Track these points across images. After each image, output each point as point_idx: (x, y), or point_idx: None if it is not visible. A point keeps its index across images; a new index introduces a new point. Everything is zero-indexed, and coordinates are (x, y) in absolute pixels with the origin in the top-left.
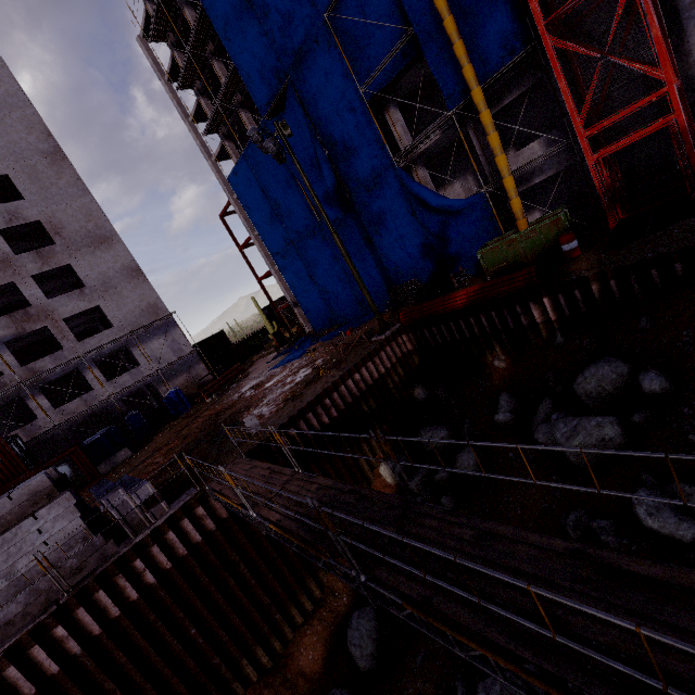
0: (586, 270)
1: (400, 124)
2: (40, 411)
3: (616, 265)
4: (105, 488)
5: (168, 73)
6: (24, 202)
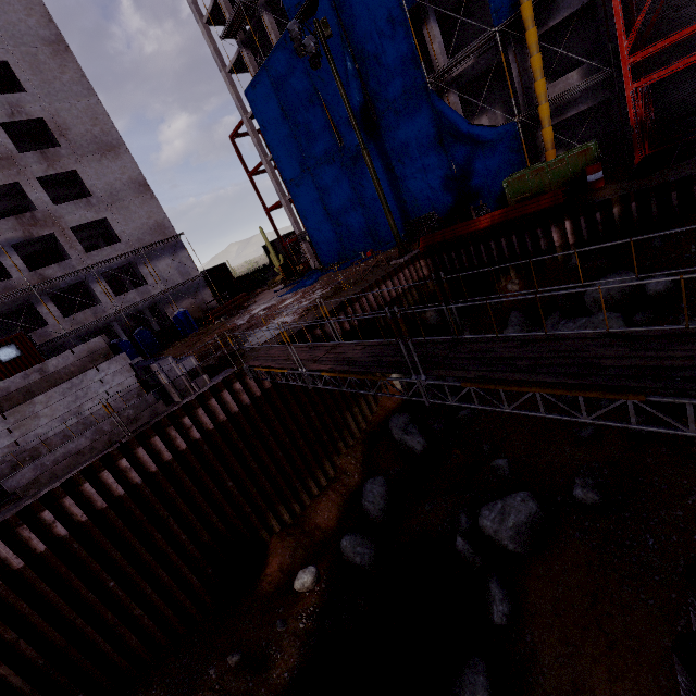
0: (610, 195)
1: (437, 41)
2: (50, 318)
3: (639, 189)
4: (150, 361)
5: None
6: (26, 95)
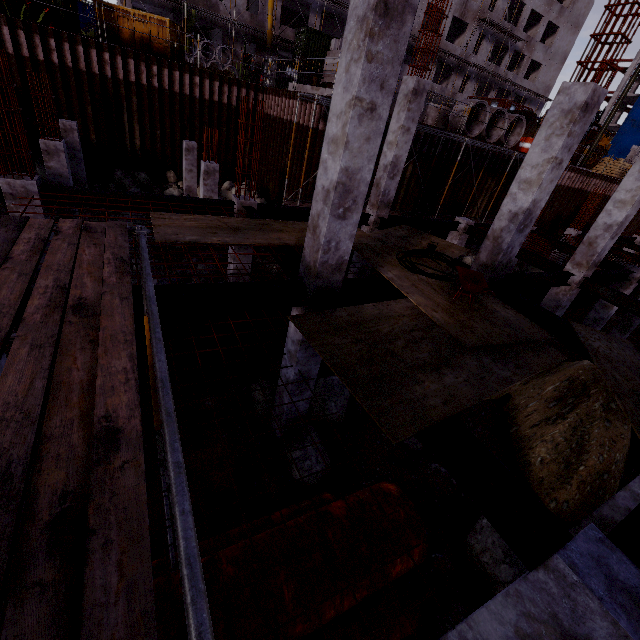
0: None
1: None
2: None
3: None
4: None
5: None
6: None
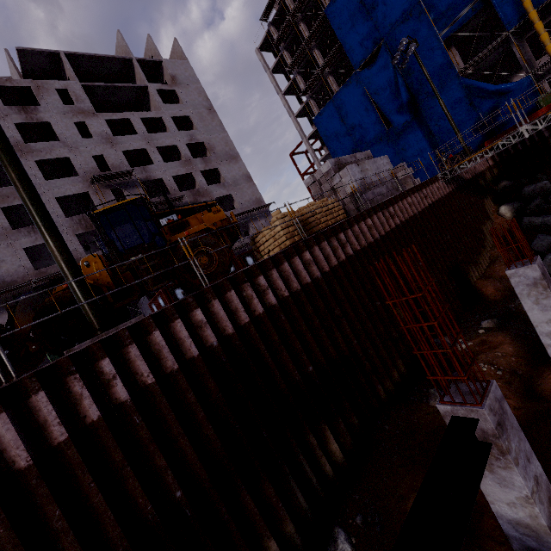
0: None
1: (458, 56)
2: None
3: None
4: None
5: (273, 66)
6: (197, 131)
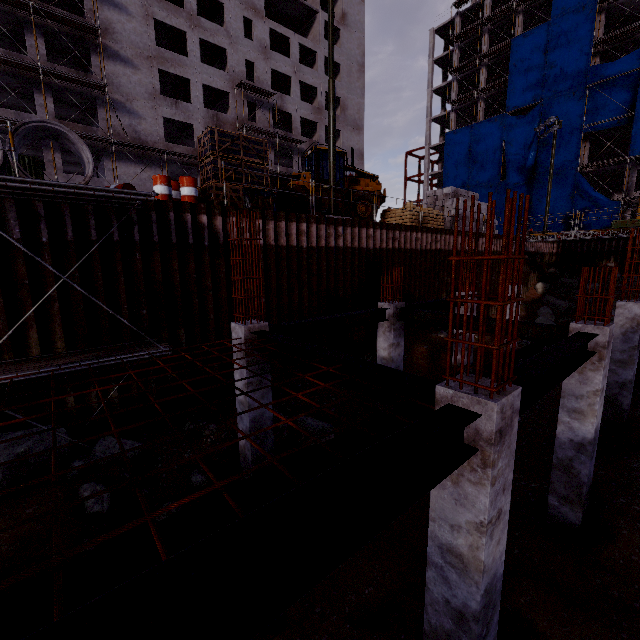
0: None
1: (587, 152)
2: None
3: None
4: None
5: (439, 57)
6: (340, 84)
